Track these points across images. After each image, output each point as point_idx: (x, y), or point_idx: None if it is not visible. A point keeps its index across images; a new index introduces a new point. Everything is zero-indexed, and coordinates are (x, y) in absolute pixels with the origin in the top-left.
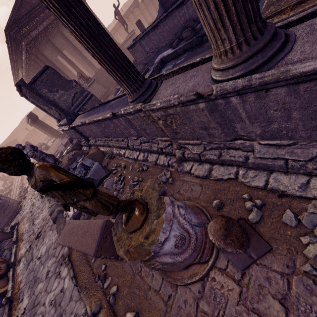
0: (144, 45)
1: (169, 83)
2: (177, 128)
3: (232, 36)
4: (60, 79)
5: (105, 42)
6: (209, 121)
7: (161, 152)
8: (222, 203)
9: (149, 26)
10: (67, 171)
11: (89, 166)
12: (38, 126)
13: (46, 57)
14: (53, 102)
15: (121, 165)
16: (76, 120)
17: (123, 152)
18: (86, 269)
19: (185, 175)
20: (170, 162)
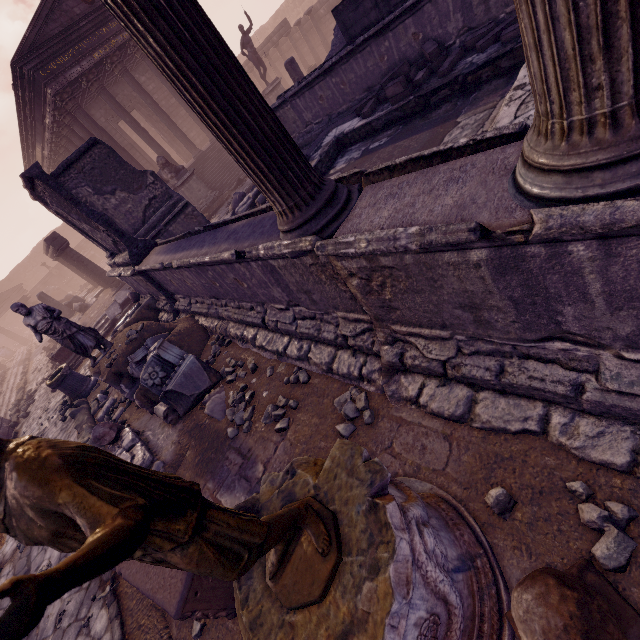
0: (301, 109)
1: (382, 193)
2: (394, 298)
3: (626, 79)
4: (120, 169)
5: (237, 88)
6: (488, 292)
7: (344, 345)
8: (512, 497)
9: (313, 72)
10: (117, 465)
11: (173, 362)
12: (69, 262)
13: (95, 122)
14: (103, 216)
15: (246, 364)
16: (149, 256)
17: (250, 335)
18: (153, 624)
19: (405, 405)
20: (365, 370)
